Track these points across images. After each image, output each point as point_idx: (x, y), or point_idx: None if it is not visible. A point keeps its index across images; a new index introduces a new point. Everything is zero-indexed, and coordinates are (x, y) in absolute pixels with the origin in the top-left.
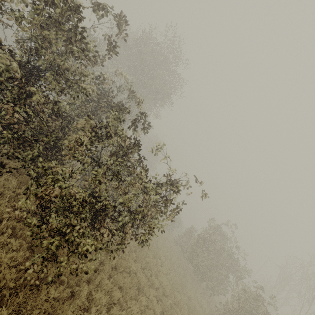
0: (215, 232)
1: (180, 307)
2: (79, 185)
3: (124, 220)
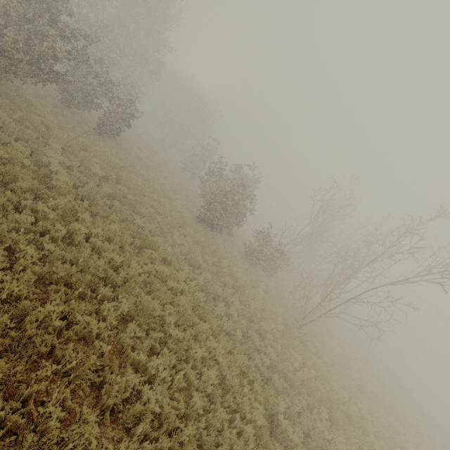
0: (220, 160)
1: (151, 183)
2: (56, 90)
3: (101, 122)
